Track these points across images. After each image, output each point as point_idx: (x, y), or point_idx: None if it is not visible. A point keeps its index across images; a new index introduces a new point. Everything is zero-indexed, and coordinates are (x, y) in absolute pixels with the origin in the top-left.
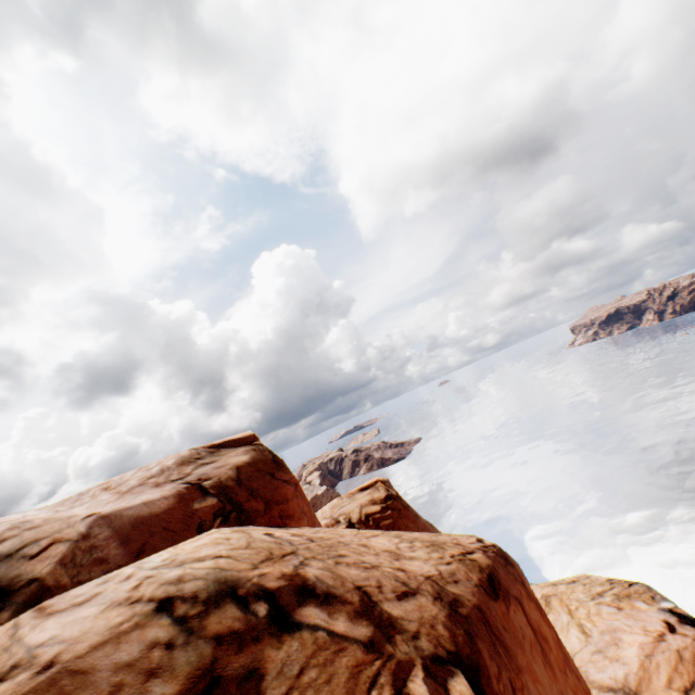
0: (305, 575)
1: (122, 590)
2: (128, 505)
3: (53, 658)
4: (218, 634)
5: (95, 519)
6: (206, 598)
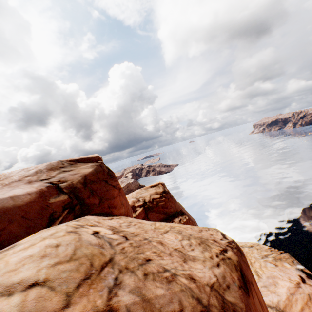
0: (117, 309)
1: None
2: None
3: None
4: None
5: None
6: None
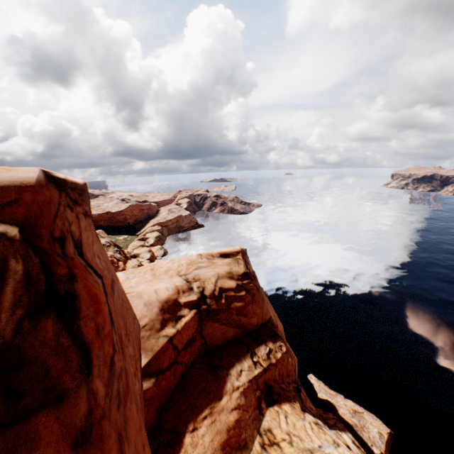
0: None
1: None
2: None
3: None
4: None
5: None
6: None
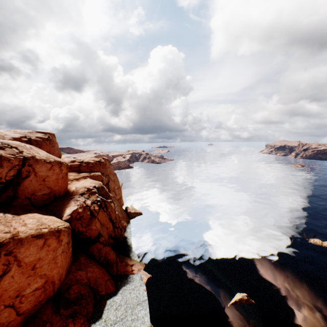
0: (18, 147)
1: None
2: (12, 135)
3: None
4: (4, 146)
5: (6, 135)
6: (6, 144)
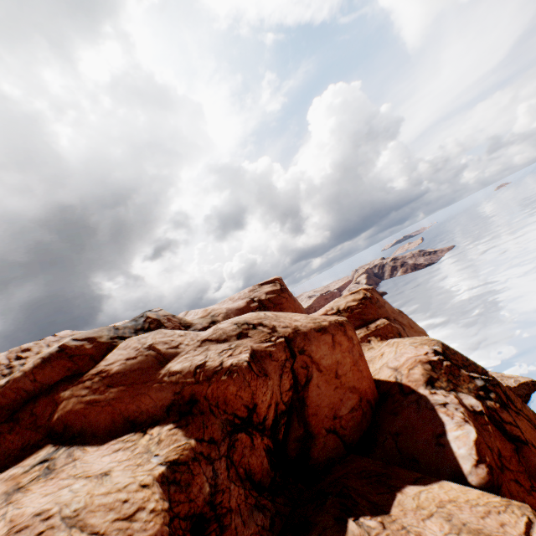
0: (263, 322)
1: (230, 322)
2: (234, 305)
3: (222, 328)
4: (243, 328)
5: (227, 309)
6: (242, 324)
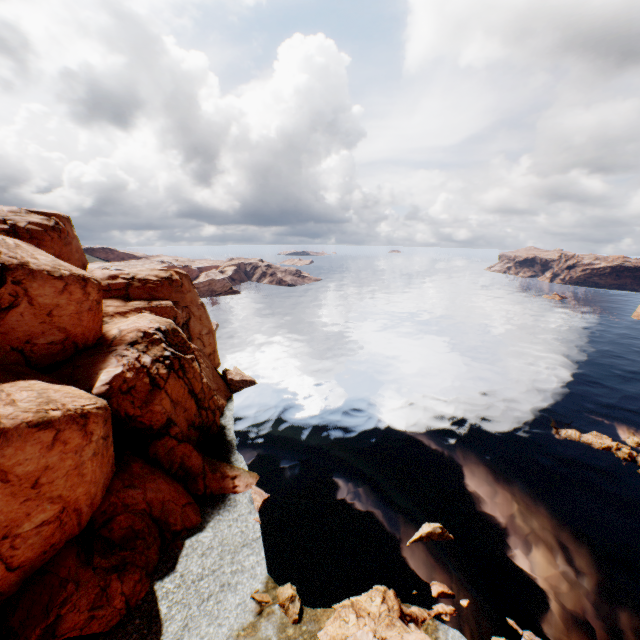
0: None
1: None
2: None
3: None
4: None
5: None
6: None
